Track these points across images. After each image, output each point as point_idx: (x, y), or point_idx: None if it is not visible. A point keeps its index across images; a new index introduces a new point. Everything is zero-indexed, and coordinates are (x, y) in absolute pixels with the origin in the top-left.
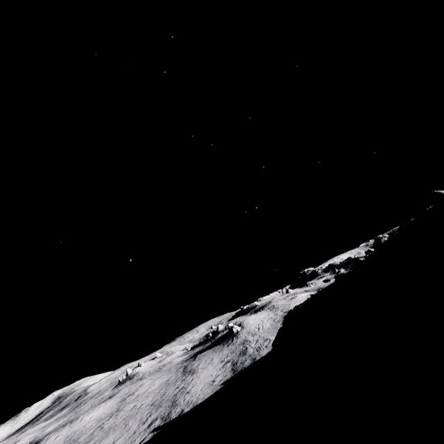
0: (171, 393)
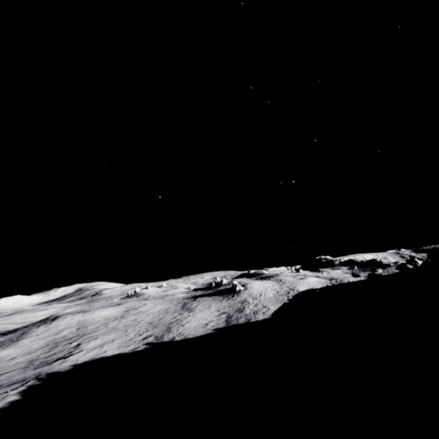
0: (167, 320)
